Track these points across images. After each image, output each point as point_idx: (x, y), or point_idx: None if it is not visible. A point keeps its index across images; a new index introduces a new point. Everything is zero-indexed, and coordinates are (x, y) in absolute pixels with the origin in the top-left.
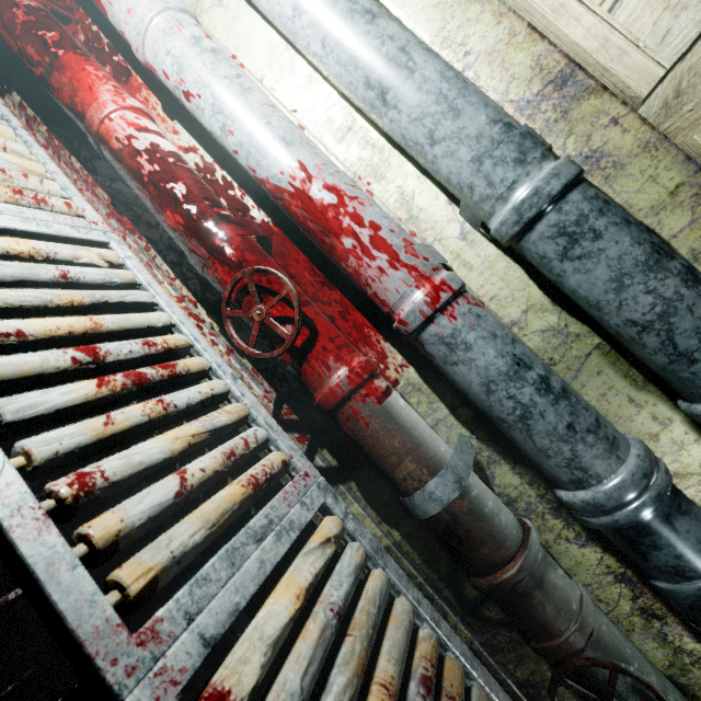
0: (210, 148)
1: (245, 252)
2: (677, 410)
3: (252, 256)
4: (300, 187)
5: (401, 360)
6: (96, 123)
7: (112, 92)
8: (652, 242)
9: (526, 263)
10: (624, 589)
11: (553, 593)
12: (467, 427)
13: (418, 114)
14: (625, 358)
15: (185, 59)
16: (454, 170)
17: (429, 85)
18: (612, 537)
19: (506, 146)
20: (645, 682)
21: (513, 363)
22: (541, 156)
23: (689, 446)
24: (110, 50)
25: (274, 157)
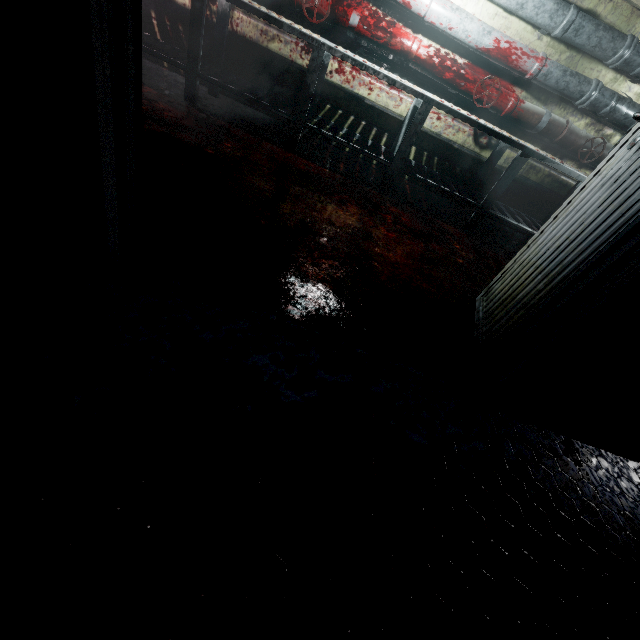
0: (438, 42)
1: (474, 76)
2: (603, 66)
3: (476, 76)
4: (497, 46)
5: (520, 91)
6: (416, 52)
7: (413, 38)
8: (596, 24)
9: (559, 39)
10: (592, 128)
11: (576, 131)
12: (543, 103)
13: (534, 10)
14: (589, 57)
15: (451, 17)
16: (544, 22)
17: (537, 0)
18: (590, 107)
19: (559, 11)
20: (599, 137)
21: (563, 72)
22: (568, 10)
23: (606, 75)
24: (383, 16)
25: (487, 39)
